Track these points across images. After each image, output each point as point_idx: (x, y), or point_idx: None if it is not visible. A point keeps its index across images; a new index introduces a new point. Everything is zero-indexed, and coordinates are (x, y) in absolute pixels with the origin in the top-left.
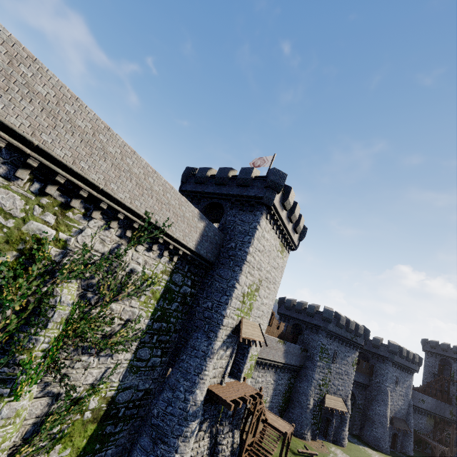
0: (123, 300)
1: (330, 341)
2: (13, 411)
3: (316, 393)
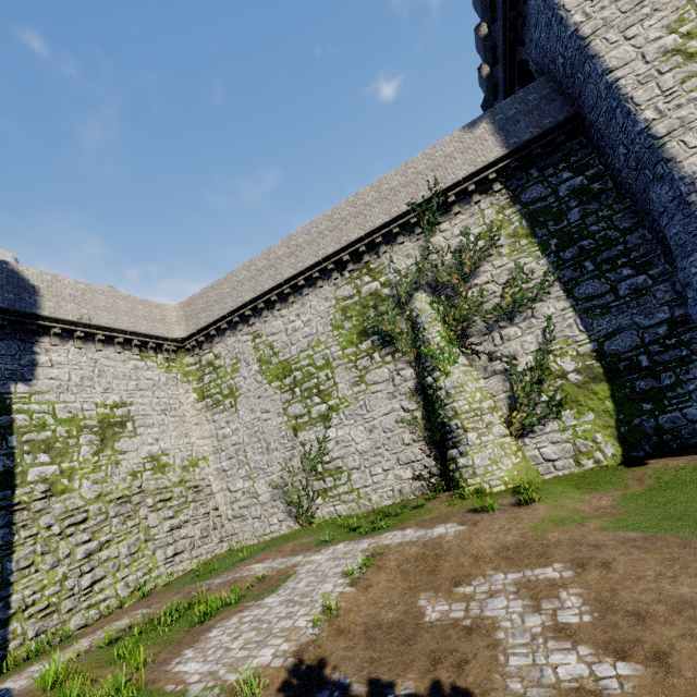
0: (482, 271)
1: None
2: (453, 383)
3: None
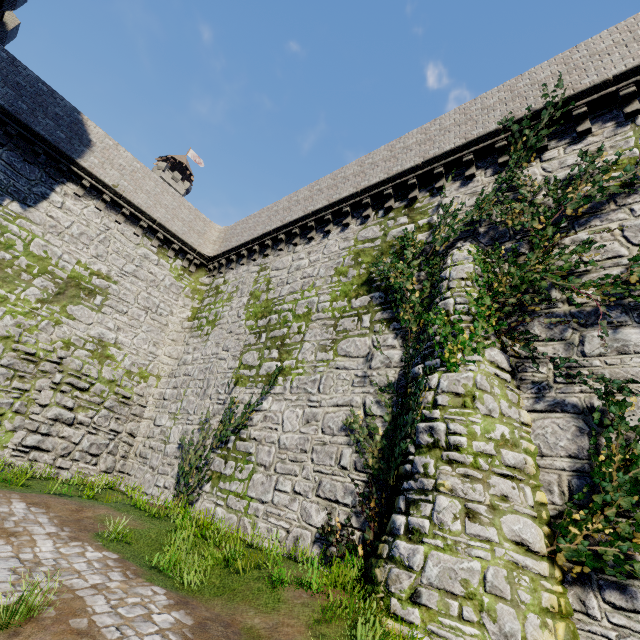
0: (602, 219)
1: None
2: (455, 384)
3: None
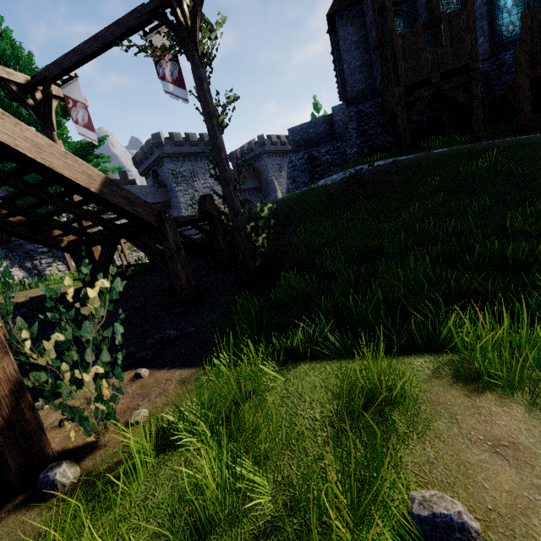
0: None
1: (179, 164)
2: None
3: (191, 213)
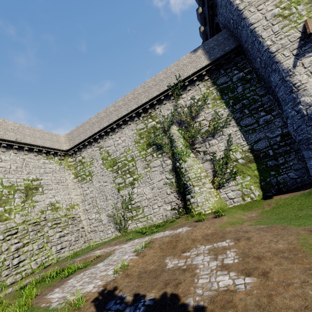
0: (200, 115)
1: None
2: (188, 165)
3: None
